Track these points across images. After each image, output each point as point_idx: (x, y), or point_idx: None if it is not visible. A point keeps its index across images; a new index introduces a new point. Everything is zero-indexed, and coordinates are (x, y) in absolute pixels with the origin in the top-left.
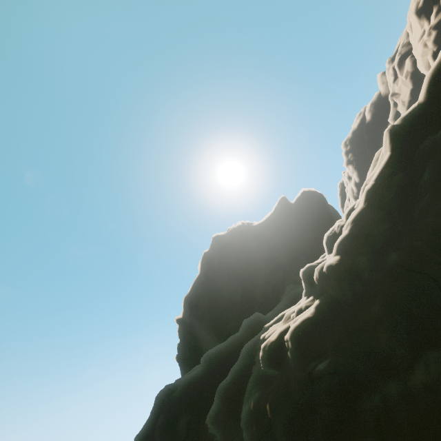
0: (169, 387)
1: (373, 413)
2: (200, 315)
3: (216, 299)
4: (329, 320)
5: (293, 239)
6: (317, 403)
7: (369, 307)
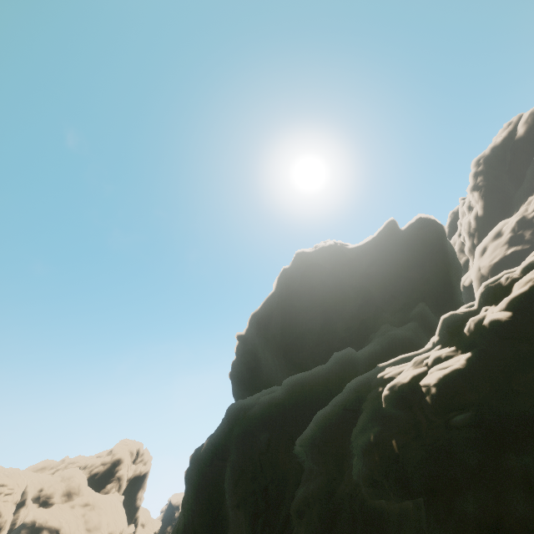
0: (243, 403)
1: (522, 470)
2: (269, 336)
3: (292, 323)
4: (481, 375)
5: (394, 273)
6: (456, 450)
7: (528, 371)
